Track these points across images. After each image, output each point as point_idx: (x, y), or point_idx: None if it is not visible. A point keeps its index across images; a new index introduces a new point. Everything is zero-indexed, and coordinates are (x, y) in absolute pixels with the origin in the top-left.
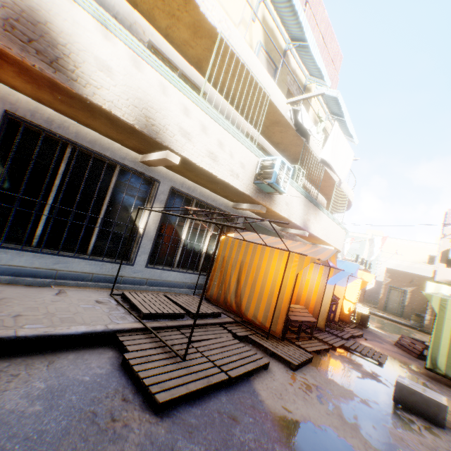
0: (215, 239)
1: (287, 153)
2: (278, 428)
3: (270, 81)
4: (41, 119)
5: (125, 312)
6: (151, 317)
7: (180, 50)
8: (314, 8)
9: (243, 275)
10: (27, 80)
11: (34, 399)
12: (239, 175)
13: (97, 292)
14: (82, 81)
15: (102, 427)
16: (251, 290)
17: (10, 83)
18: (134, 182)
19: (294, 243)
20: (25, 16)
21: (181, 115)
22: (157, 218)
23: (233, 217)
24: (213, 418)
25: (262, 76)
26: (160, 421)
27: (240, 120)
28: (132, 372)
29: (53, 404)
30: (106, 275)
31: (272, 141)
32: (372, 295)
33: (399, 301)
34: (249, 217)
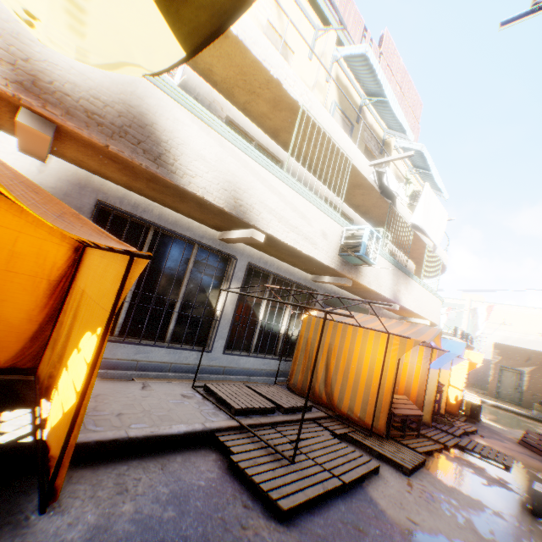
0: (293, 318)
1: (369, 216)
2: (409, 541)
3: (351, 145)
4: (128, 205)
5: (214, 407)
6: (242, 413)
7: (257, 121)
8: (389, 58)
9: (332, 361)
10: (125, 173)
11: (164, 503)
12: (324, 247)
13: (178, 385)
14: (180, 172)
15: (236, 534)
16: (344, 378)
17: (105, 175)
18: (211, 260)
19: (389, 321)
20: (136, 121)
21: (266, 192)
22: (234, 298)
23: (327, 298)
24: (338, 529)
25: (343, 141)
26: (287, 529)
27: (317, 184)
28: (243, 476)
29: (182, 509)
30: (184, 364)
31: (351, 204)
32: (477, 377)
33: (514, 385)
34: (343, 297)
